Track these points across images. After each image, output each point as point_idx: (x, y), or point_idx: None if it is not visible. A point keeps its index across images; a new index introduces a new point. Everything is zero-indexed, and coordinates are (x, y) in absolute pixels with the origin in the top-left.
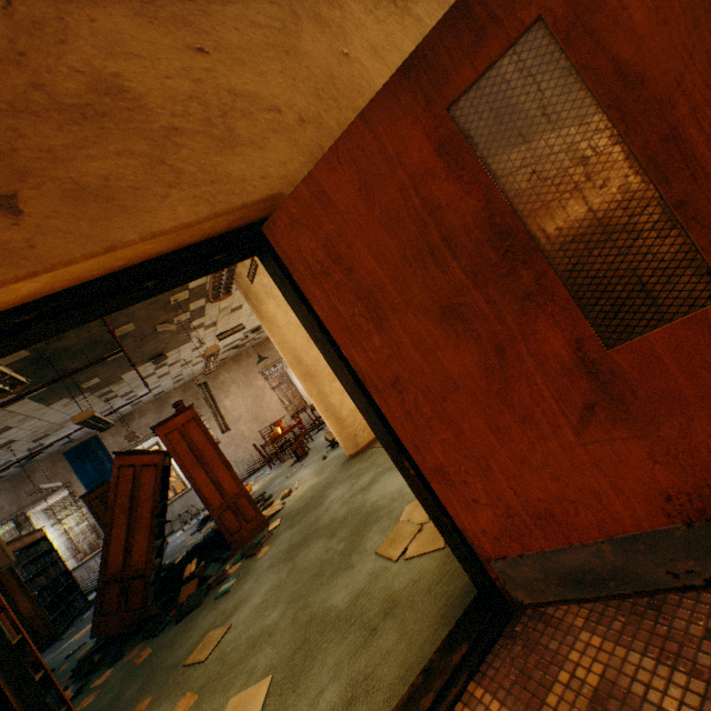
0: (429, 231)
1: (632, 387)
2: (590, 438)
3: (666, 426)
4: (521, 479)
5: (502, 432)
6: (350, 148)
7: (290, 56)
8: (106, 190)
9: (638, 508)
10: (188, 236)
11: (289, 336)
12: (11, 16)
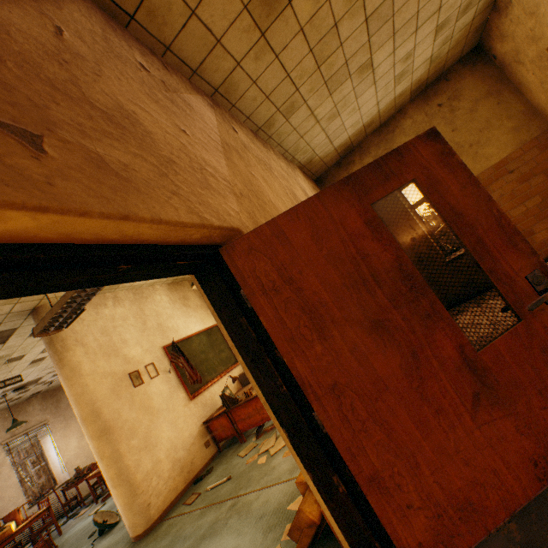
0: (361, 269)
1: (495, 377)
2: (481, 420)
3: (518, 404)
4: (443, 470)
5: (423, 425)
6: (307, 210)
7: (229, 160)
8: (125, 172)
9: (521, 477)
10: (176, 234)
11: (92, 385)
12: (61, 40)
